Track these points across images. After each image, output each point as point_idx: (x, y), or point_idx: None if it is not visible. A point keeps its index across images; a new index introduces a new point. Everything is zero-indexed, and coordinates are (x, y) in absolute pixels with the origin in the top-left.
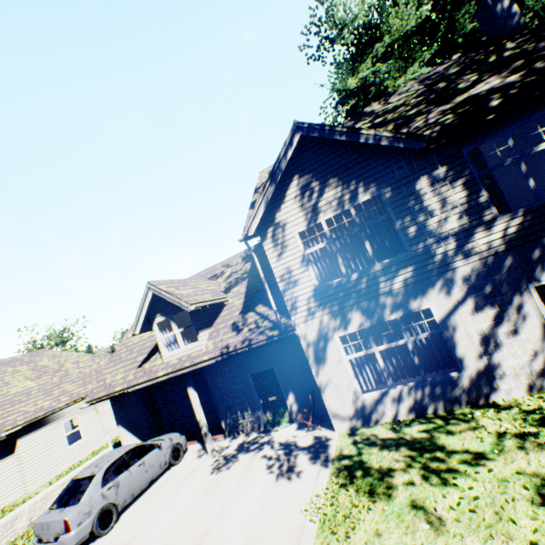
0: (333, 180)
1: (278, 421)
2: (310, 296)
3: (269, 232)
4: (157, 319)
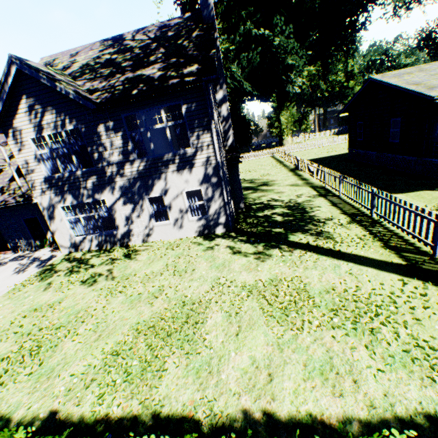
0: (50, 108)
1: (44, 246)
2: (43, 181)
3: (11, 132)
4: None
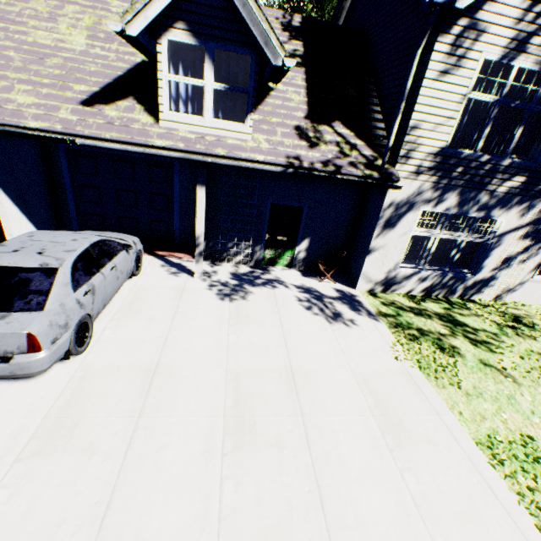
0: None
1: (275, 263)
2: (432, 153)
3: (459, 24)
4: (173, 32)
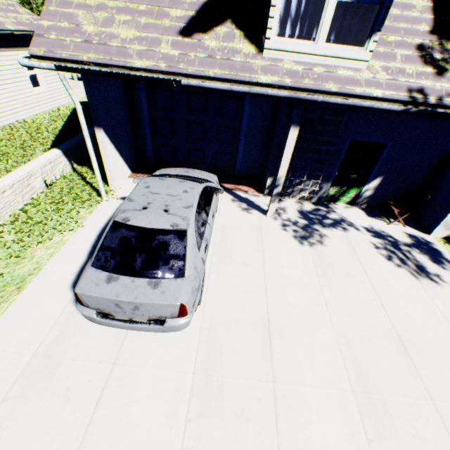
0: None
1: (336, 200)
2: None
3: None
4: None
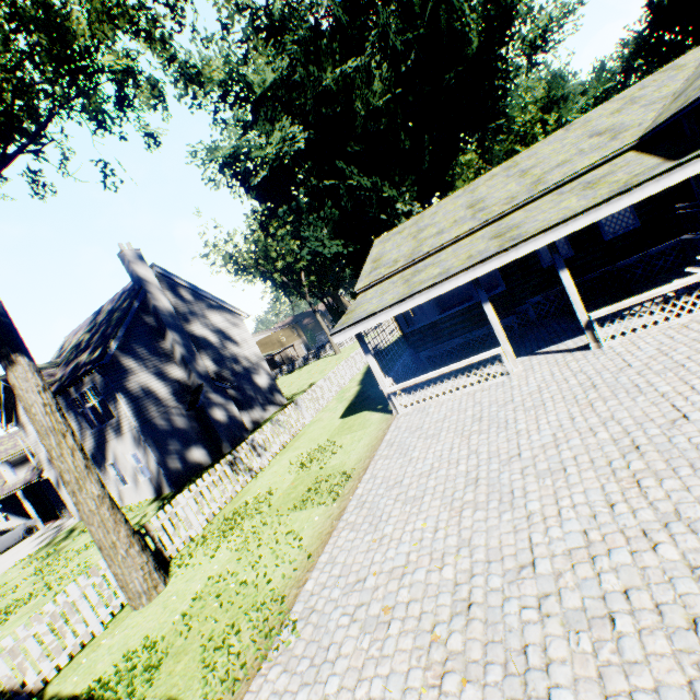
0: None
1: None
2: (47, 459)
3: (20, 424)
4: None
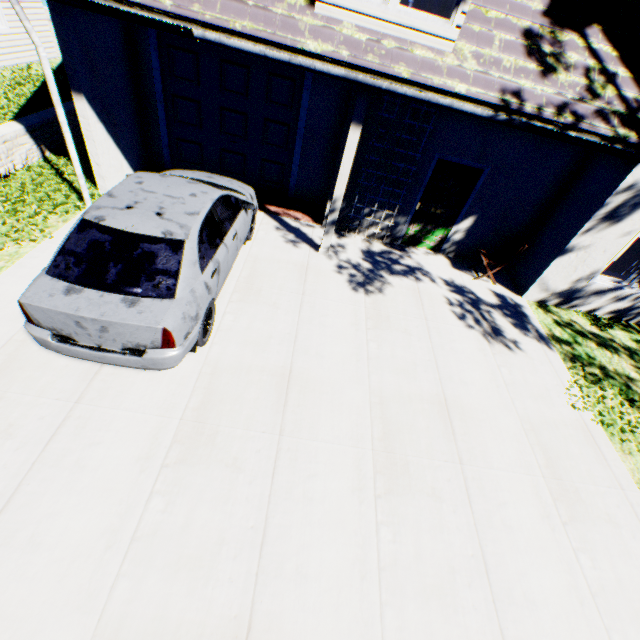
0: None
1: (417, 243)
2: None
3: None
4: None
